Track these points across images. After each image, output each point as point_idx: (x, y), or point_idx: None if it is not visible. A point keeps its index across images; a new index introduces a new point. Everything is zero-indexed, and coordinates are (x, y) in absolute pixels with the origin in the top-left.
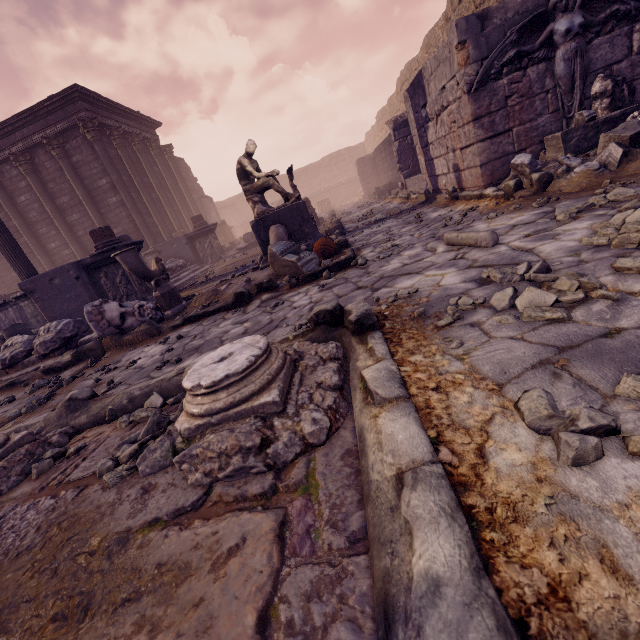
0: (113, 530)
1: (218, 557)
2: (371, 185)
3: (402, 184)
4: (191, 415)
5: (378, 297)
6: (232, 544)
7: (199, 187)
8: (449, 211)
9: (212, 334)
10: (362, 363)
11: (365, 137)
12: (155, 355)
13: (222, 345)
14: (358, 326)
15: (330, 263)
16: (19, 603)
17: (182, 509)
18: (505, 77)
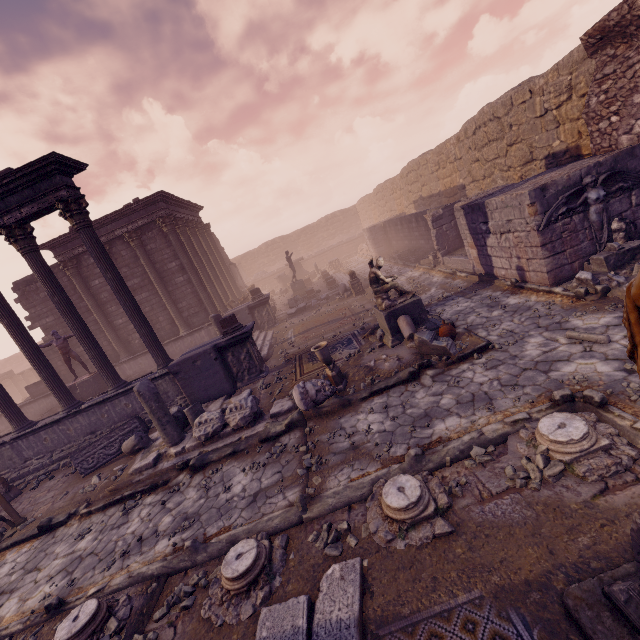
0: (577, 501)
1: None
2: (382, 248)
3: (433, 257)
4: (567, 453)
5: (562, 380)
6: None
7: (226, 255)
8: (527, 301)
9: (421, 404)
10: (622, 423)
11: (358, 202)
12: (383, 422)
13: (454, 413)
14: (600, 404)
15: (474, 347)
16: (574, 527)
17: (602, 489)
18: (559, 221)
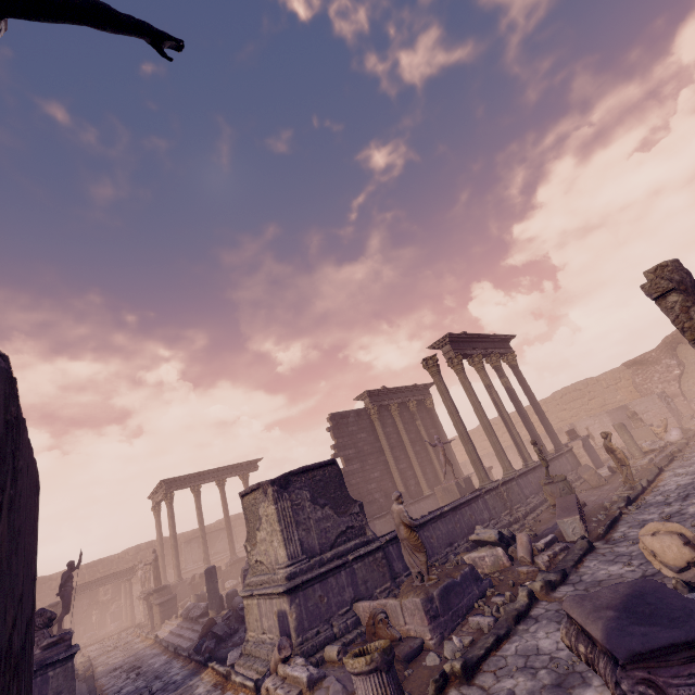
0: None
1: None
2: None
3: None
4: None
5: None
6: None
7: None
8: None
9: None
10: None
11: None
12: None
13: None
14: None
15: None
16: None
17: None
18: (667, 405)
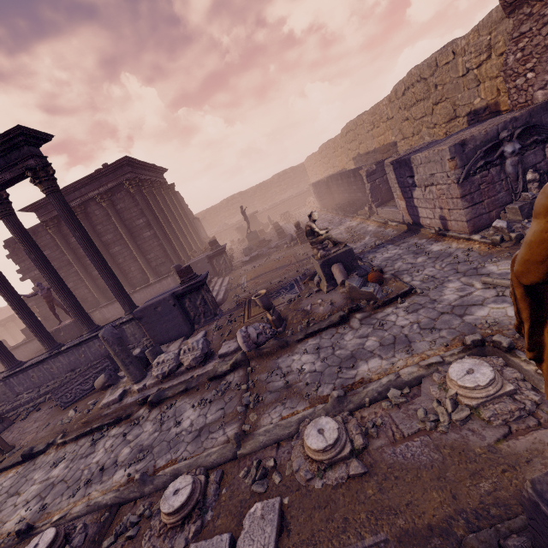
0: (481, 445)
1: (547, 444)
2: (326, 201)
3: (369, 208)
4: (474, 398)
5: (475, 323)
6: (547, 440)
7: (190, 211)
8: (448, 248)
9: (348, 346)
10: (527, 367)
11: (306, 160)
12: (314, 362)
13: (376, 354)
14: (508, 349)
15: (398, 292)
16: (477, 471)
17: (505, 434)
18: (478, 174)
